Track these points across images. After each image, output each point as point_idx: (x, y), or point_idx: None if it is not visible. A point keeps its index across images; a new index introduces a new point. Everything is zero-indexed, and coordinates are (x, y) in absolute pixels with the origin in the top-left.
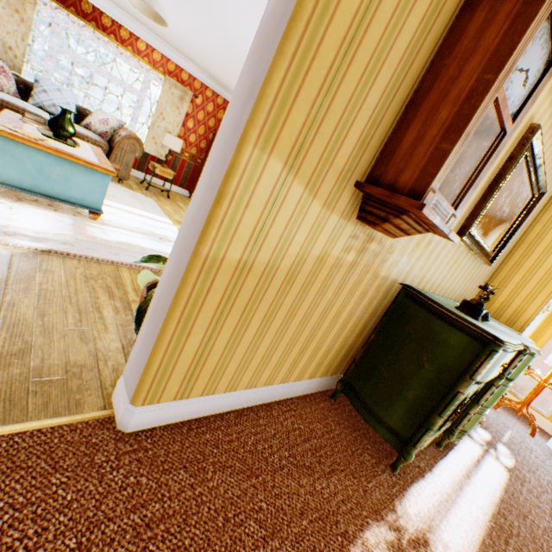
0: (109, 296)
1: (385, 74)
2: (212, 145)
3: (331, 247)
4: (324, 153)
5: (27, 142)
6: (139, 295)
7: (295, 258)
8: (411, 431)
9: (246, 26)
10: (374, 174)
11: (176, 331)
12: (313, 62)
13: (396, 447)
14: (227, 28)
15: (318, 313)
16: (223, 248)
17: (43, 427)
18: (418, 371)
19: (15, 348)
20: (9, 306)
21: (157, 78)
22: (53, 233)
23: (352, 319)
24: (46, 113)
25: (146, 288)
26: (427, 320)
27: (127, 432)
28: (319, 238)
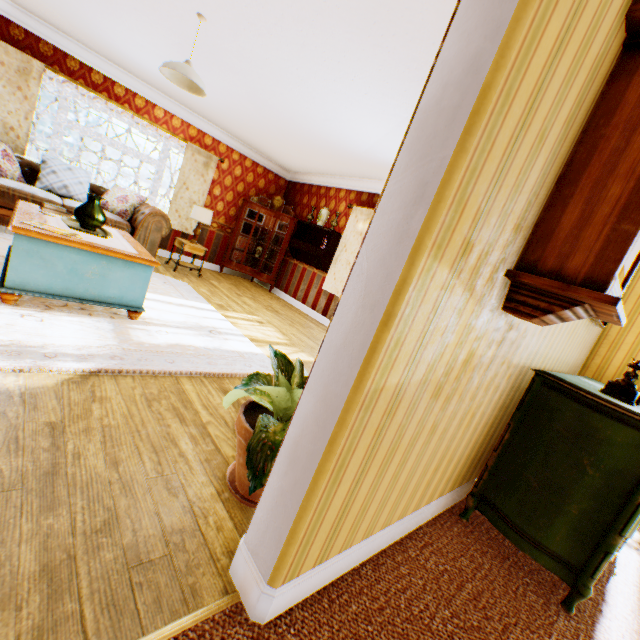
0: (180, 420)
1: (543, 152)
2: (243, 212)
3: (476, 346)
4: (485, 246)
5: (58, 241)
6: (211, 413)
7: (444, 367)
8: (583, 556)
9: (288, 87)
10: (527, 259)
11: (327, 485)
12: (489, 154)
13: (565, 578)
14: (264, 91)
15: (455, 422)
16: (384, 376)
17: (164, 639)
18: (580, 478)
19: (98, 520)
20: (75, 458)
21: (177, 146)
22: (96, 345)
23: (482, 419)
24: (57, 196)
25: (242, 414)
26: (580, 414)
27: (263, 623)
28: (468, 339)
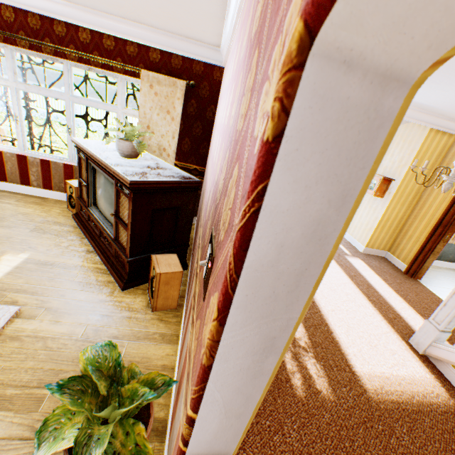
0: None
1: None
2: None
3: None
4: None
5: None
6: None
7: None
8: None
9: None
10: None
11: None
12: None
13: None
14: None
15: None
16: None
17: None
18: None
19: None
20: None
21: None
22: None
23: None
24: None
25: None
26: None
27: None
28: None
